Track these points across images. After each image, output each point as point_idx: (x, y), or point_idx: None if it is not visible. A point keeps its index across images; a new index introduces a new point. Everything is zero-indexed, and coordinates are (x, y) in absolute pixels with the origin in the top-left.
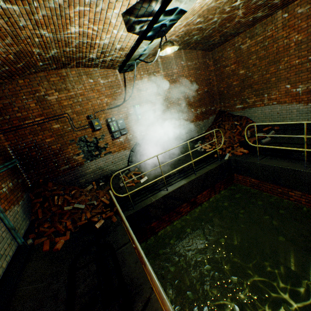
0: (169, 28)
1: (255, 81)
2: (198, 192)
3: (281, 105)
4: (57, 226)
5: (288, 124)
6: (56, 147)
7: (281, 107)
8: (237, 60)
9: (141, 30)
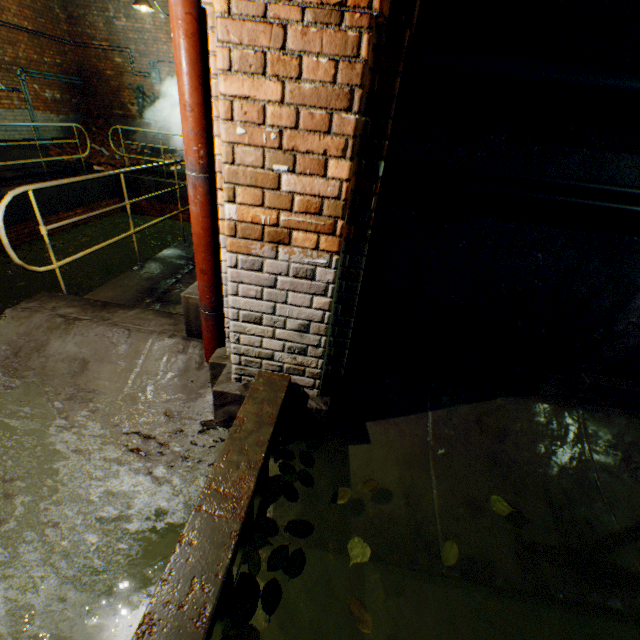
0: None
1: None
2: None
3: None
4: (77, 153)
5: None
6: (115, 86)
7: None
8: None
9: None
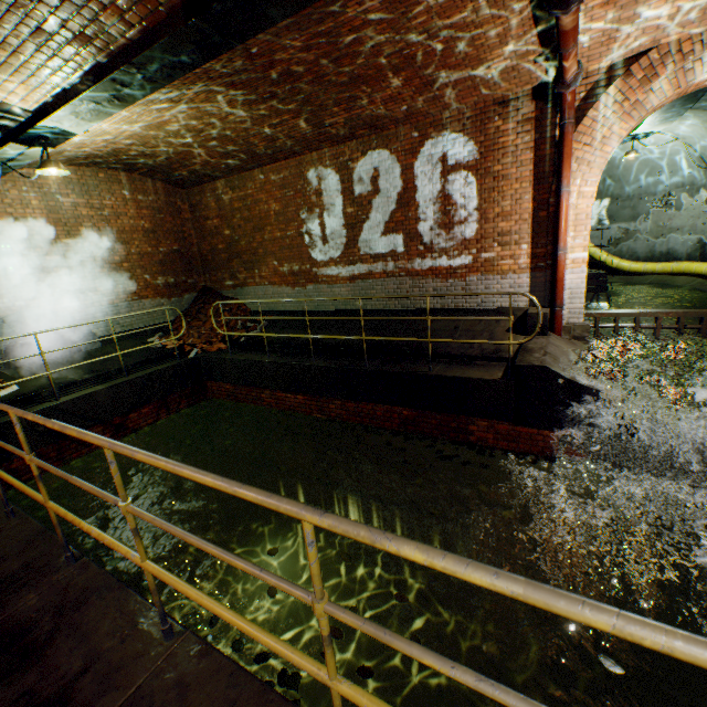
0: (59, 142)
1: (244, 249)
2: (130, 407)
3: (273, 286)
4: None
5: (282, 312)
6: None
7: (273, 289)
8: (221, 213)
9: (5, 129)
